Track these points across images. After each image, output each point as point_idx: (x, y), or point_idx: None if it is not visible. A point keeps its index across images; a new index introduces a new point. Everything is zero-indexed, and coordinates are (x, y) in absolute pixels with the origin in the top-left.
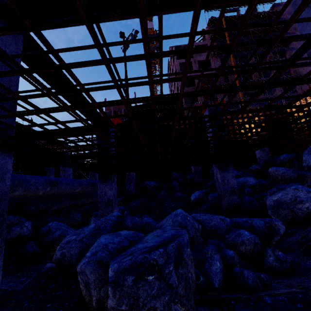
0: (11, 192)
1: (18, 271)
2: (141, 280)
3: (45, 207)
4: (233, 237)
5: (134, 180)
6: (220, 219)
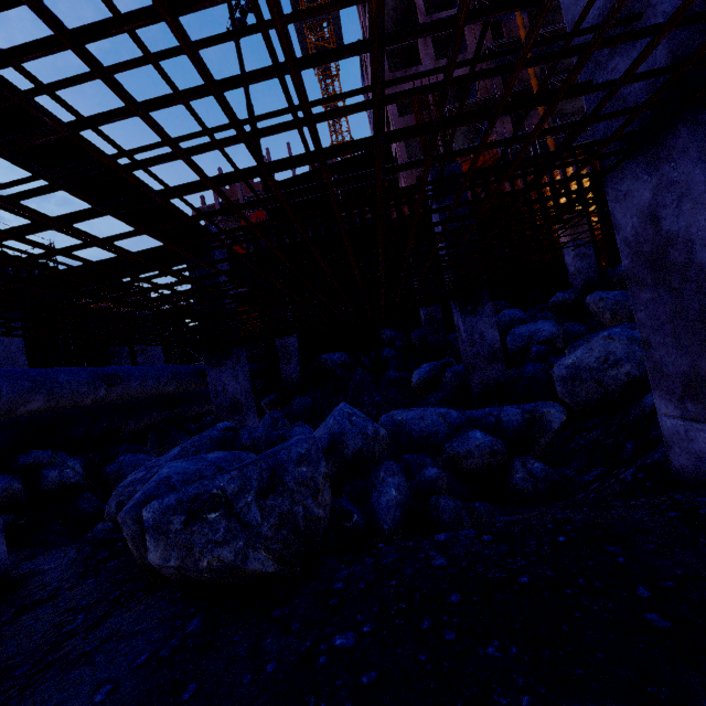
0: (22, 406)
1: (66, 545)
2: (197, 521)
3: (108, 428)
4: (454, 446)
5: (297, 354)
6: (439, 415)
